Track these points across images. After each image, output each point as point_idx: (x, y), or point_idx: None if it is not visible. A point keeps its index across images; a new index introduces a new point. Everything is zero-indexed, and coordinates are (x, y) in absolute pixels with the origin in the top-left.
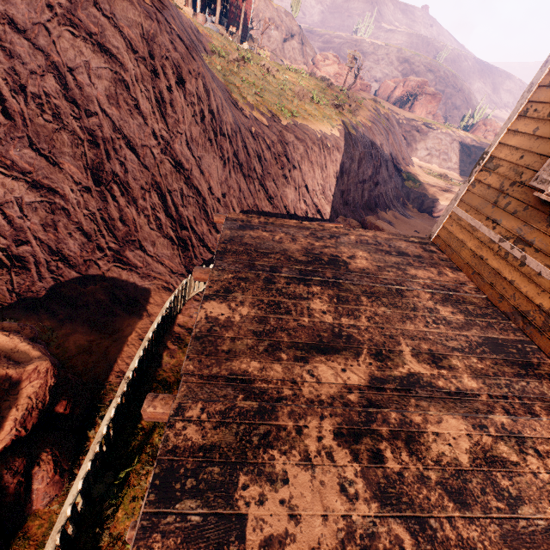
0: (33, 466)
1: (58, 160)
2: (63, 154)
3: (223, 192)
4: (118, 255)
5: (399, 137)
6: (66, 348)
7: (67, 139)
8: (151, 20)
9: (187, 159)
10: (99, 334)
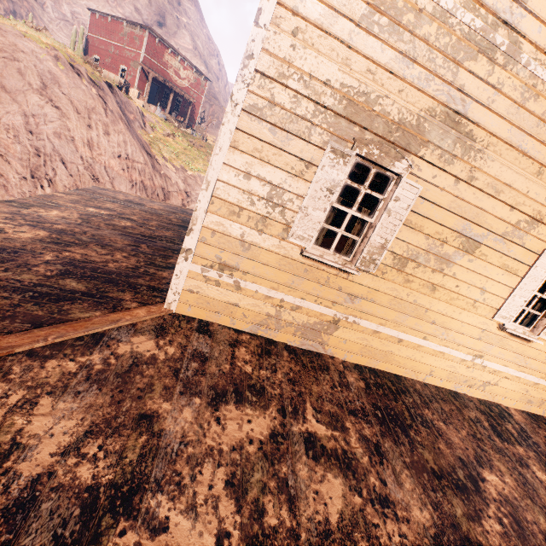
0: None
1: (10, 159)
2: (14, 156)
3: None
4: None
5: None
6: None
7: (20, 149)
8: (94, 100)
9: (103, 177)
10: None
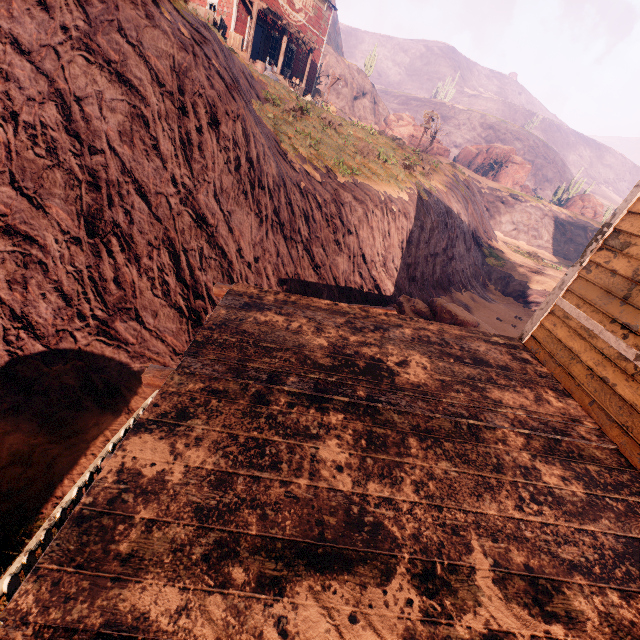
0: None
1: (45, 202)
2: (52, 195)
3: (256, 256)
4: (104, 326)
5: (480, 208)
6: None
7: (60, 179)
8: (186, 52)
9: (213, 213)
10: (49, 436)
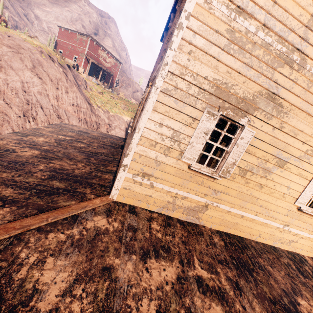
0: None
1: (12, 106)
2: (14, 104)
3: None
4: None
5: None
6: None
7: (18, 101)
8: (61, 74)
9: (64, 116)
10: None
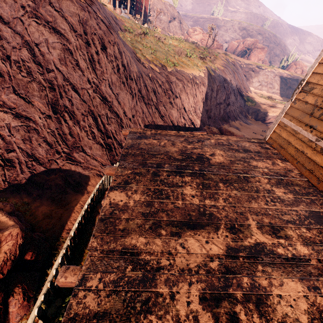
0: (9, 296)
1: (31, 100)
2: (33, 96)
3: (133, 114)
4: (69, 156)
5: (241, 75)
6: (36, 215)
7: (36, 87)
8: (84, 11)
9: (110, 95)
10: (56, 206)
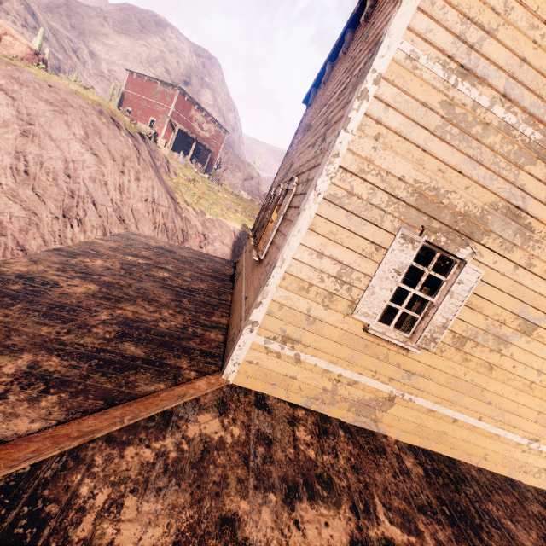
0: None
1: (46, 200)
2: (50, 197)
3: None
4: None
5: None
6: None
7: (56, 191)
8: (130, 150)
9: (129, 218)
10: None
